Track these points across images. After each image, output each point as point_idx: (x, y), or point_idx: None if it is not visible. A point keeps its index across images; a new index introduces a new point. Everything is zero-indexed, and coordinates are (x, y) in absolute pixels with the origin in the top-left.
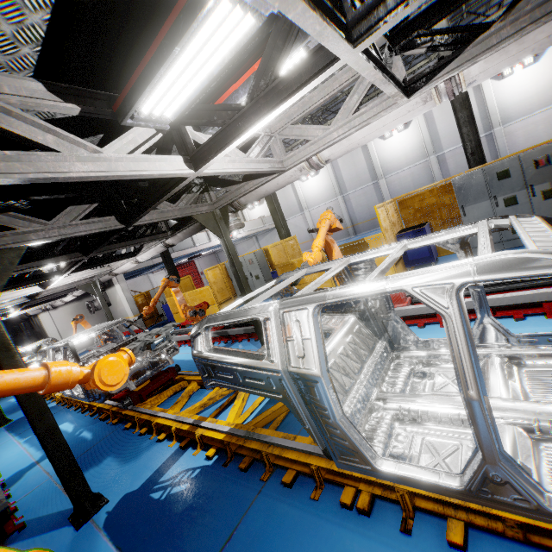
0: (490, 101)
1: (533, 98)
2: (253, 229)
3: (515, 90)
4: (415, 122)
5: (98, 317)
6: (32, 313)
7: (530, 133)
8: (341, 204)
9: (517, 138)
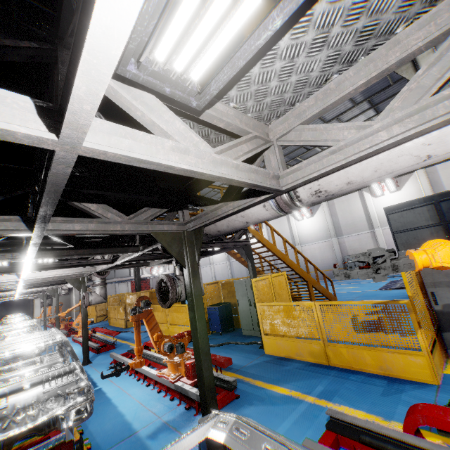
0: (294, 230)
1: (313, 235)
2: None
3: (305, 228)
4: (263, 231)
5: (64, 306)
6: (30, 298)
7: (313, 253)
8: (228, 266)
9: (308, 254)
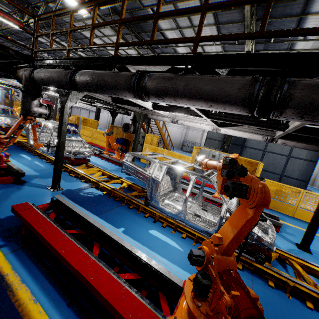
0: None
1: None
2: (84, 106)
3: None
4: None
5: None
6: None
7: (171, 132)
8: (120, 119)
9: (169, 131)
